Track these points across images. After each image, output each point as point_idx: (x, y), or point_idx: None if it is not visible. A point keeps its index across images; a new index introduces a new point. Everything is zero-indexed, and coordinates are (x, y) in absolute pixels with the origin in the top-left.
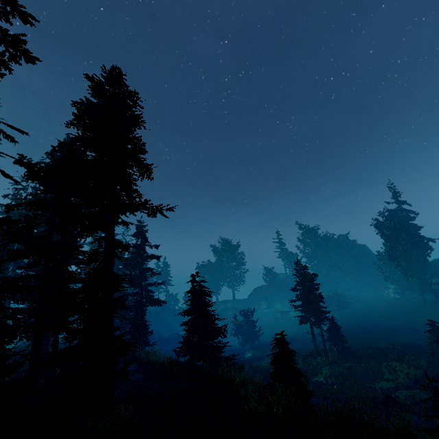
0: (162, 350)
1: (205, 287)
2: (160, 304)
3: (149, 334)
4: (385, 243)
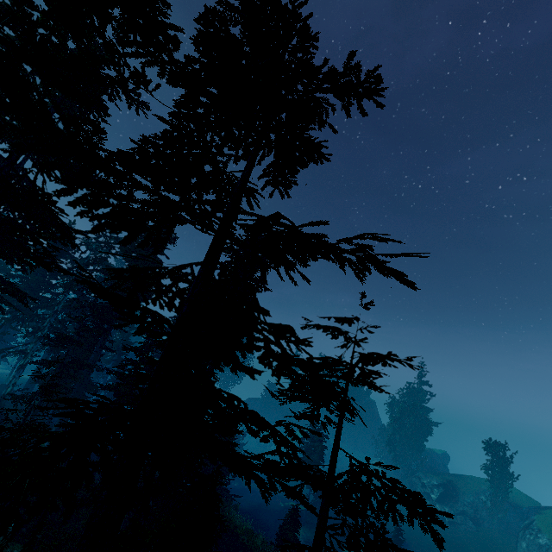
0: None
1: None
2: None
3: None
4: (394, 420)
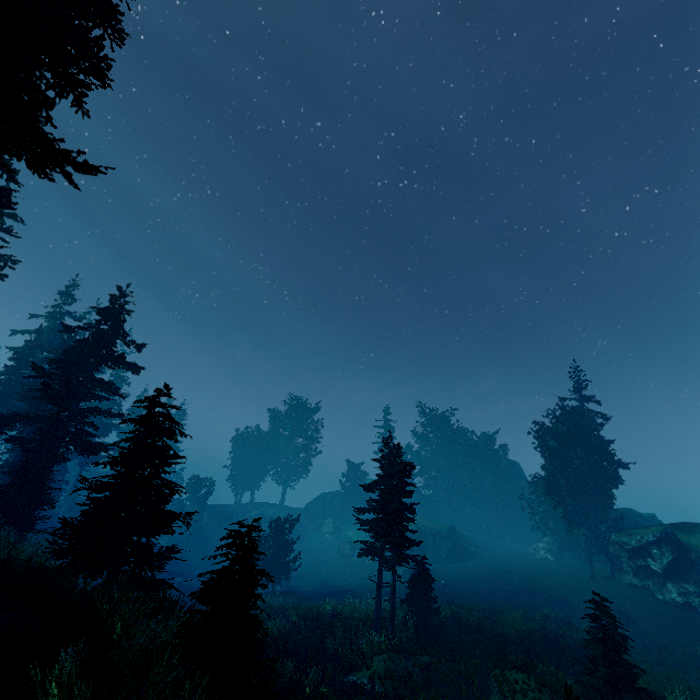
0: None
1: (172, 420)
2: (93, 451)
3: None
4: (548, 456)
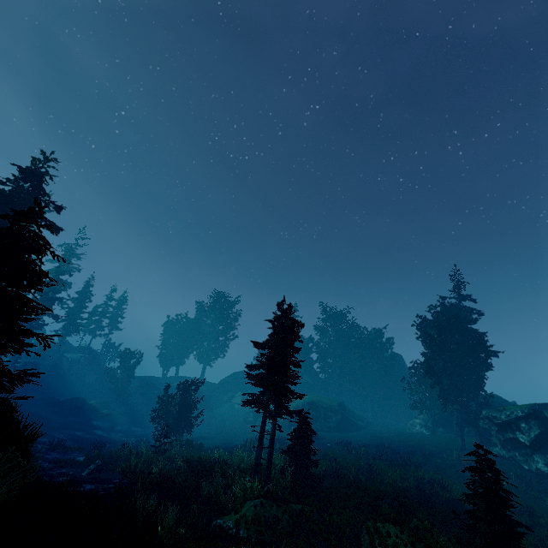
0: (35, 414)
1: (38, 235)
2: None
3: (41, 389)
4: (429, 340)
